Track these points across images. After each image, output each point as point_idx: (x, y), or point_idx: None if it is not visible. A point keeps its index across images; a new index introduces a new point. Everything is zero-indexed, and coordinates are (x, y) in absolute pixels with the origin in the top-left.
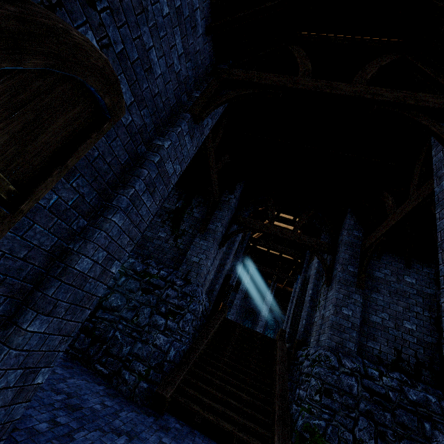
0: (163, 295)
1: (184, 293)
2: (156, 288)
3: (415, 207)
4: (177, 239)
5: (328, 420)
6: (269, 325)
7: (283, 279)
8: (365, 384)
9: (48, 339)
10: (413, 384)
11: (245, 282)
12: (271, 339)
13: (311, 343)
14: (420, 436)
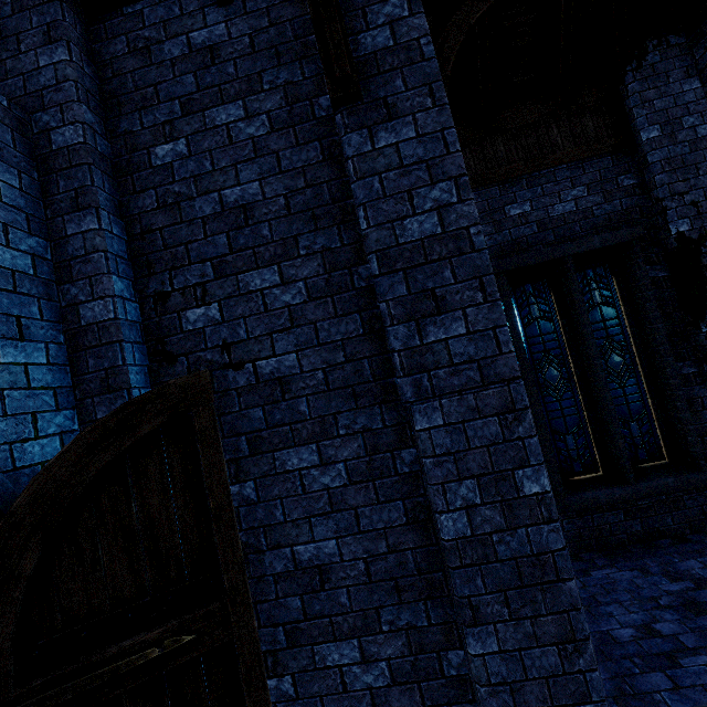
0: None
1: None
2: None
3: None
4: None
5: None
6: None
7: None
8: None
9: (525, 658)
10: None
11: None
12: None
13: None
14: None
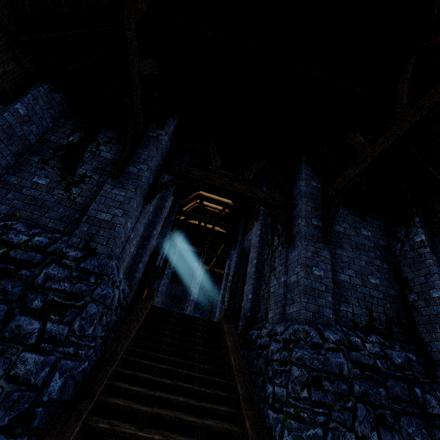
0: (37, 278)
1: (83, 271)
2: (22, 267)
3: (415, 123)
4: (70, 188)
5: (324, 424)
6: (196, 309)
7: (210, 260)
8: (353, 358)
9: None
10: (390, 345)
11: (171, 265)
12: (214, 323)
13: (269, 318)
14: (414, 405)
